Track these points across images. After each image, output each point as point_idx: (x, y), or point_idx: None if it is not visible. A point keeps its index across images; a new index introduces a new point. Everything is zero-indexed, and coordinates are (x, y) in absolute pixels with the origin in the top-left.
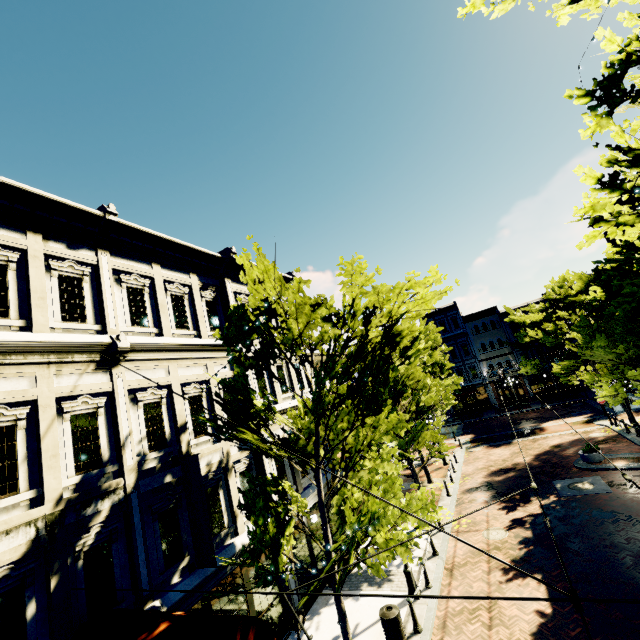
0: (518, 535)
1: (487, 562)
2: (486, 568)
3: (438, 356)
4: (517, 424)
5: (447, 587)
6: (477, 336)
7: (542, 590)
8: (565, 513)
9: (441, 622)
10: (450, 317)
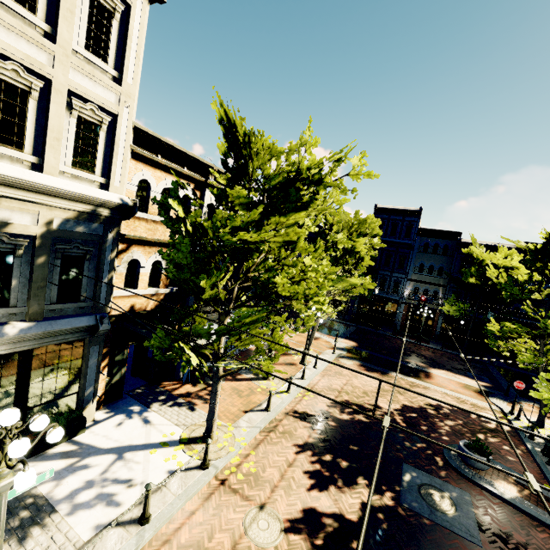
0: None
1: None
2: None
3: (362, 246)
4: (406, 355)
5: None
6: (422, 254)
7: None
8: None
9: None
10: (407, 222)
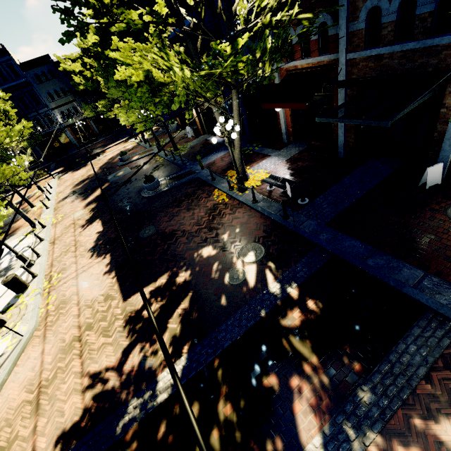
0: (90, 208)
1: (74, 228)
2: (73, 230)
3: None
4: (91, 153)
5: (52, 250)
6: (41, 85)
7: (99, 224)
8: (112, 189)
9: (50, 265)
10: (5, 64)
